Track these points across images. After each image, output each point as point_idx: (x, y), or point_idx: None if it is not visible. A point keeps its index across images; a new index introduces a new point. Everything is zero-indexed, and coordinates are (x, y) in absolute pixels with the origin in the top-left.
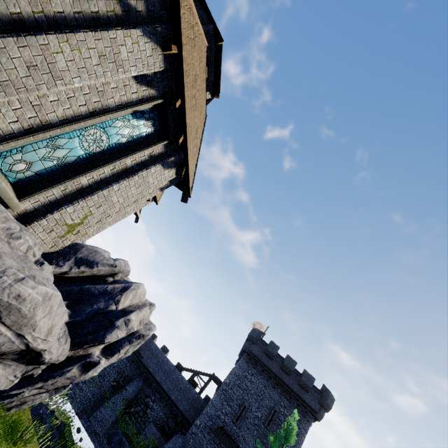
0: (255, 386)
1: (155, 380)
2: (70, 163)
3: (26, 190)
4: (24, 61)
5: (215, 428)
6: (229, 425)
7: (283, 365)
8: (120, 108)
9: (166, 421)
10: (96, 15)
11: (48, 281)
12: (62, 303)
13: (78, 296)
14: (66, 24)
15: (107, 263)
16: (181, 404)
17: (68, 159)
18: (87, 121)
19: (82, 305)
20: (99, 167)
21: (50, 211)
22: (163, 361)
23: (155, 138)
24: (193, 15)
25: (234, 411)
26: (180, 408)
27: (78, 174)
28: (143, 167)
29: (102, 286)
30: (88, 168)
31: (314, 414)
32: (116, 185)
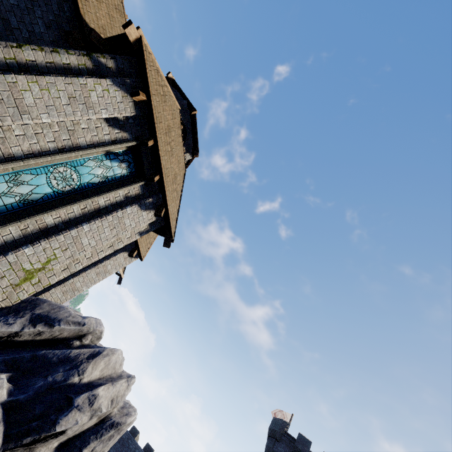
0: None
1: None
2: (34, 201)
3: None
4: None
5: None
6: None
7: None
8: (92, 147)
9: None
10: (67, 66)
11: None
12: None
13: (29, 366)
14: (38, 71)
15: (73, 320)
16: None
17: (33, 197)
18: (55, 156)
19: (31, 378)
20: (68, 205)
21: (4, 252)
22: None
23: (131, 179)
24: (162, 78)
25: None
26: None
27: (43, 212)
28: (118, 208)
29: (64, 351)
30: (55, 206)
31: None
32: (87, 225)
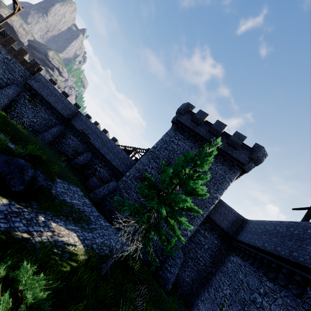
0: (181, 147)
1: (100, 153)
2: None
3: None
4: None
5: (141, 177)
6: (154, 176)
7: (210, 128)
8: None
9: (110, 179)
10: None
11: None
12: None
13: None
14: None
15: None
16: (121, 168)
17: None
18: None
19: None
20: None
21: None
22: (106, 141)
23: None
24: None
25: (160, 166)
26: (120, 170)
27: None
28: None
29: None
30: None
31: (241, 166)
32: None
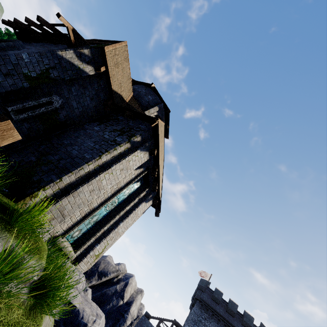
0: None
1: None
2: (99, 220)
3: (77, 244)
4: (89, 191)
5: None
6: None
7: (227, 309)
8: (126, 184)
9: None
10: (119, 153)
11: (98, 308)
12: (104, 319)
13: (100, 299)
14: (107, 164)
15: (115, 270)
16: None
17: (98, 219)
18: (111, 199)
19: (103, 306)
20: (114, 218)
21: (88, 251)
22: None
23: (141, 188)
24: (161, 124)
25: None
26: None
27: (103, 226)
28: (135, 207)
29: (113, 287)
30: (108, 220)
31: None
32: (121, 223)
